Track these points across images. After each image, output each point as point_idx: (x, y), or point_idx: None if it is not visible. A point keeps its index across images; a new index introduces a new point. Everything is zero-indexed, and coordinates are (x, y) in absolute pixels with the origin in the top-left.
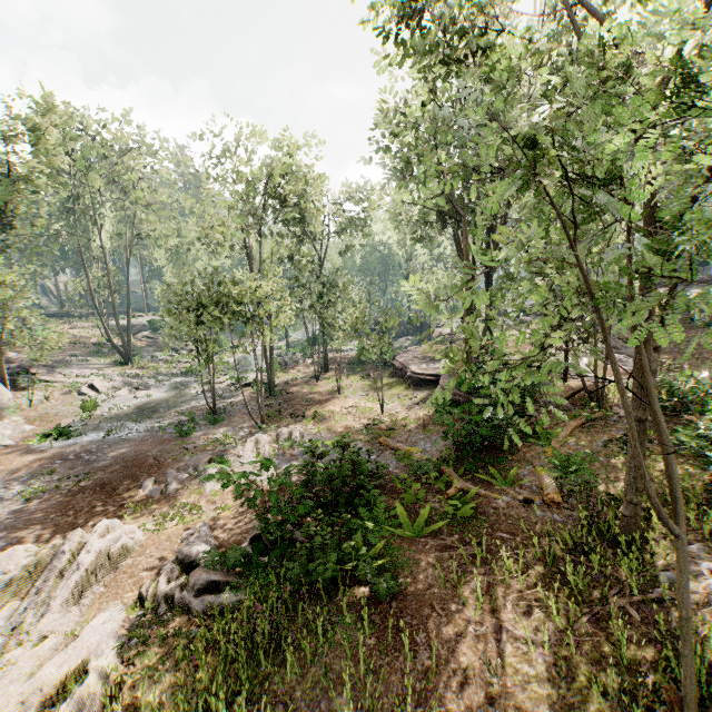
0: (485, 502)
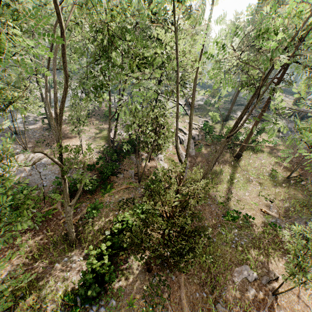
0: (58, 215)
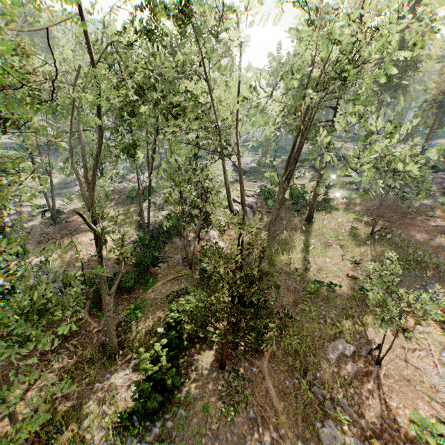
0: (86, 326)
